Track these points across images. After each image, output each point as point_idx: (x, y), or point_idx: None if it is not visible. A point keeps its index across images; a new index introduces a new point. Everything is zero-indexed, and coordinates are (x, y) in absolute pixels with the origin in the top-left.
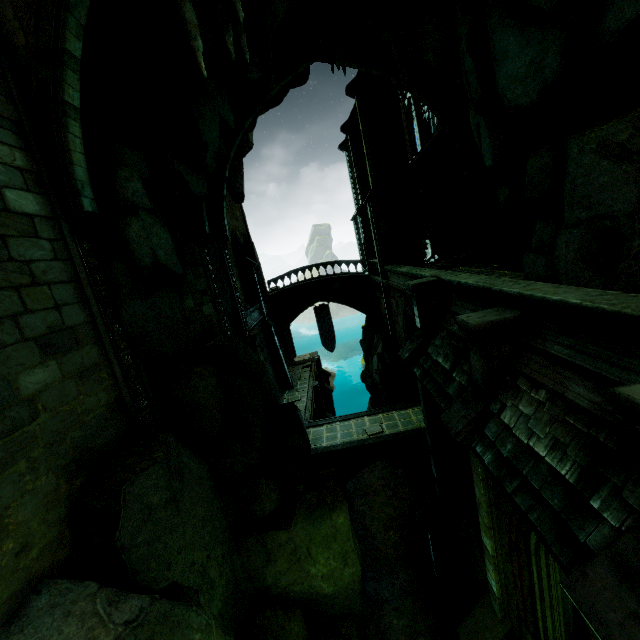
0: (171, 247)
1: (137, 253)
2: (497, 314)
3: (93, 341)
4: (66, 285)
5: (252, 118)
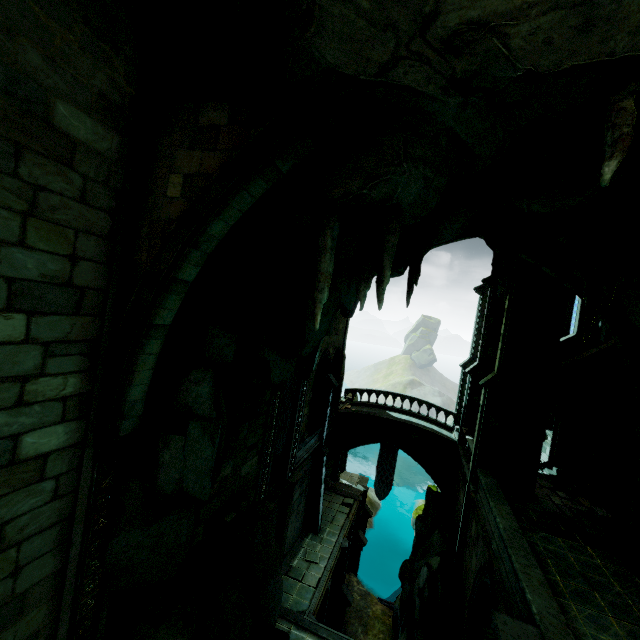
0: (208, 466)
1: (161, 478)
2: None
3: (49, 596)
4: (49, 530)
5: None
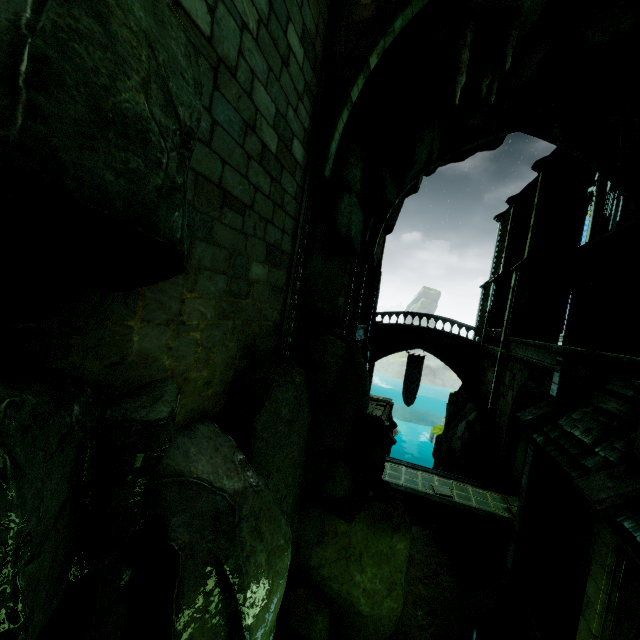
0: (360, 228)
1: (339, 221)
2: None
3: (286, 270)
4: (291, 220)
5: (439, 163)
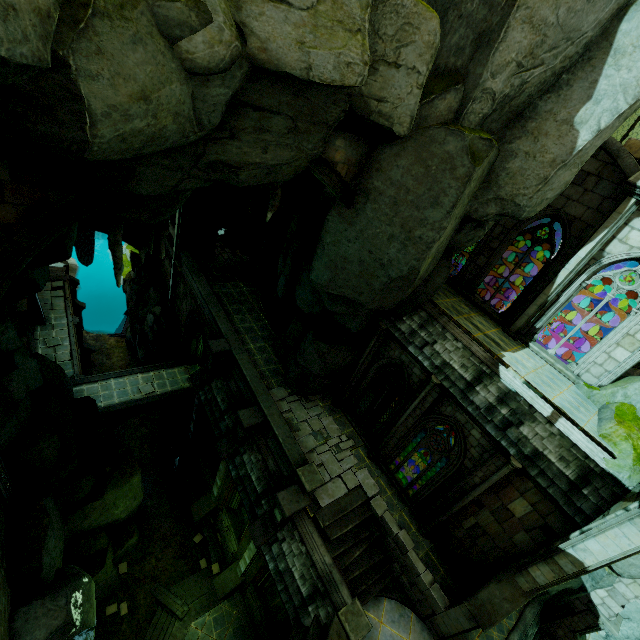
0: (38, 370)
1: (16, 396)
2: (255, 416)
3: None
4: None
5: None
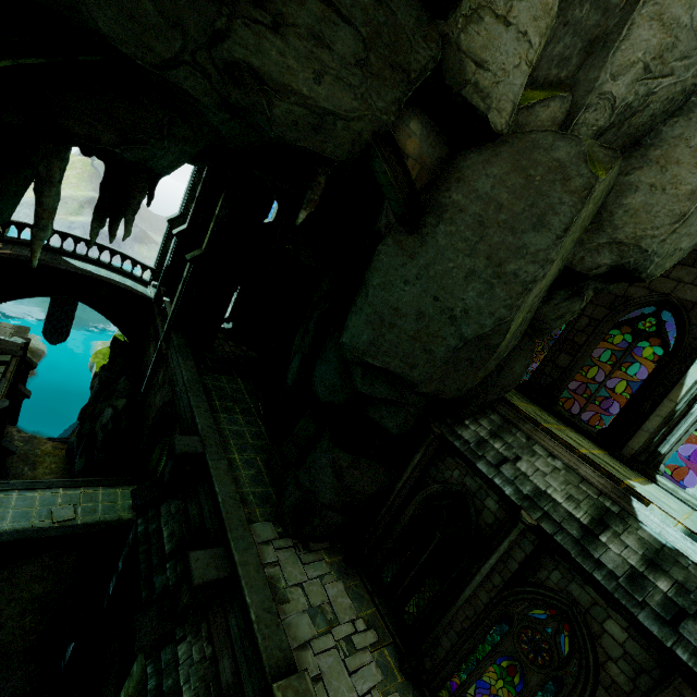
0: None
1: None
2: (217, 565)
3: None
4: None
5: None
